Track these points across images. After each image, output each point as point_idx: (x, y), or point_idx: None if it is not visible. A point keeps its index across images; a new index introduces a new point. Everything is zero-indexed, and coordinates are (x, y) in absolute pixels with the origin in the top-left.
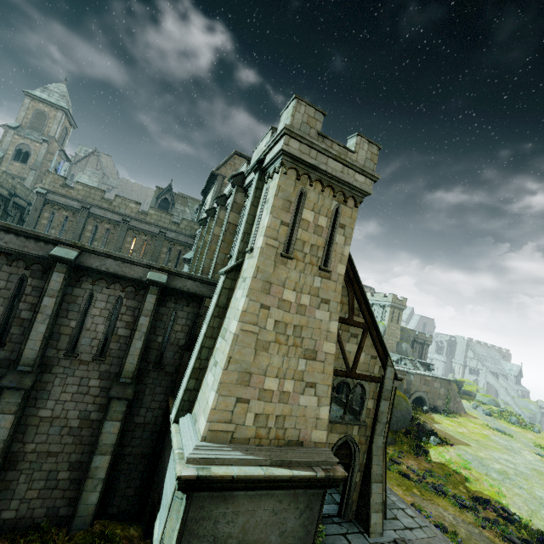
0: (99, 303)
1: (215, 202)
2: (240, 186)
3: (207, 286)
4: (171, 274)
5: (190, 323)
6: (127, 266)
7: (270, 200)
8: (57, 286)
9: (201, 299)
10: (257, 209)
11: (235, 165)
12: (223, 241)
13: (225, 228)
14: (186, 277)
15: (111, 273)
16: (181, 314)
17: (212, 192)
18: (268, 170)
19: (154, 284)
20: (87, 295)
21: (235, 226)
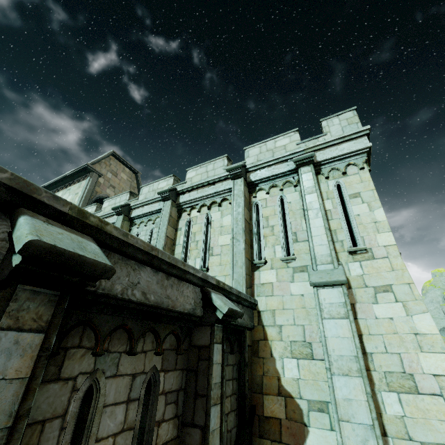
0: (108, 418)
1: (161, 196)
2: (245, 179)
3: (246, 309)
4: (223, 294)
5: (236, 386)
6: (173, 284)
7: (368, 193)
8: (0, 404)
9: (241, 334)
10: (324, 204)
11: (111, 166)
12: (245, 242)
13: (244, 225)
14: (234, 298)
15: (149, 305)
16: (227, 373)
17: (83, 188)
18: (324, 165)
19: (227, 318)
20: (76, 401)
21: (248, 224)
